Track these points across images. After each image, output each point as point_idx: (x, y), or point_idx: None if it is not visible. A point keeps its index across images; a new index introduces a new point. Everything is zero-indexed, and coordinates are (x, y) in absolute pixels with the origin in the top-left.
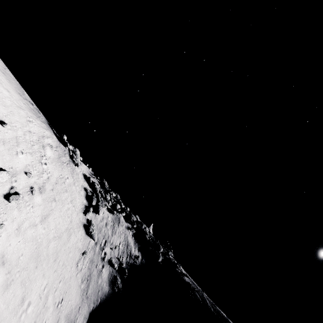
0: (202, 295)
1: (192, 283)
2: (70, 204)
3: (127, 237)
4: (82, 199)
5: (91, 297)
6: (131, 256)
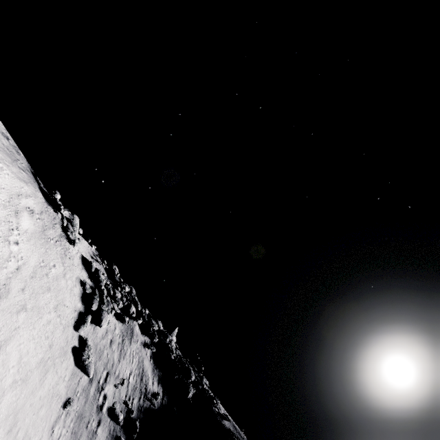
0: None
1: (233, 429)
2: (54, 313)
3: (142, 362)
4: (75, 301)
5: None
6: (147, 394)
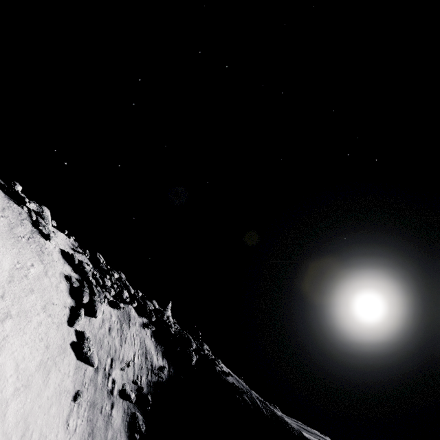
0: (251, 396)
1: (236, 382)
2: (43, 314)
3: (144, 342)
4: (64, 297)
5: None
6: (153, 369)
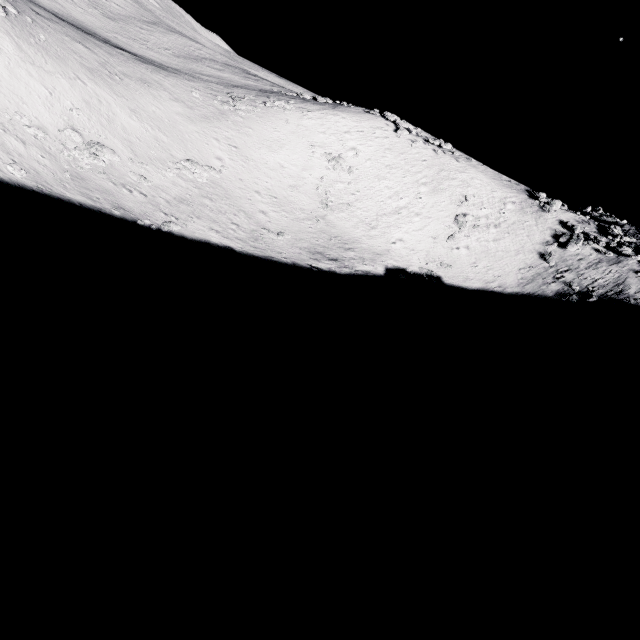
0: None
1: None
2: (526, 238)
3: (625, 279)
4: (545, 236)
5: (527, 289)
6: (620, 294)
